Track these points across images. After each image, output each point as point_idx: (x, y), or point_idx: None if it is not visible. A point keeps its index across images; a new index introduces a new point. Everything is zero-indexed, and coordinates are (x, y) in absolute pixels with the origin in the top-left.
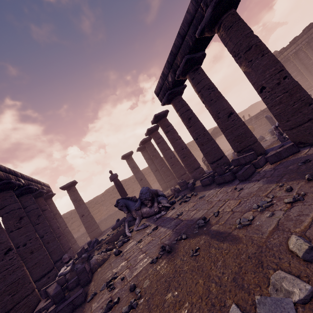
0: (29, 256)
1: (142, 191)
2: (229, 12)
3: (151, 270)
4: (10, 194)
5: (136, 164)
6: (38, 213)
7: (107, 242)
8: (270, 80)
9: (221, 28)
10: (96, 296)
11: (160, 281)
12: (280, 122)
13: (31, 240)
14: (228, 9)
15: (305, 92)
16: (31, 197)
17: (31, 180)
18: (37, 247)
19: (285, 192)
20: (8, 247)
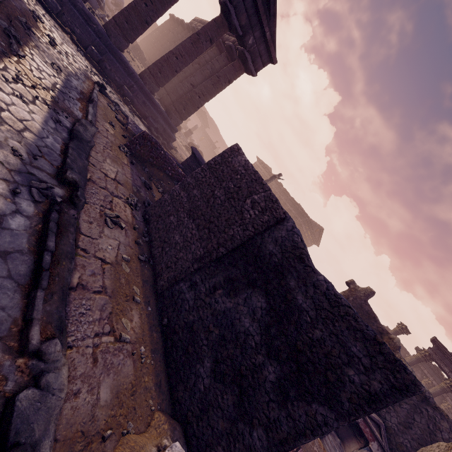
0: None
1: None
2: None
3: None
4: None
5: None
6: None
7: None
8: None
9: None
10: None
11: None
12: None
13: None
14: None
15: None
16: None
17: None
18: None
19: None
20: None
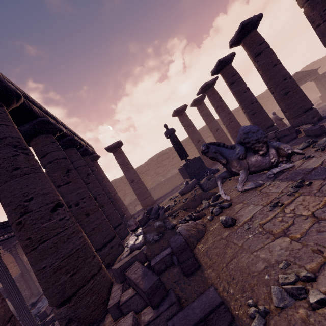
0: (84, 218)
1: (247, 130)
2: None
3: None
4: (50, 139)
5: (191, 122)
6: (87, 171)
7: (185, 207)
8: None
9: None
10: (273, 320)
11: None
12: None
13: (84, 199)
14: None
15: None
16: (76, 151)
17: (73, 133)
18: (93, 208)
19: None
20: (55, 201)
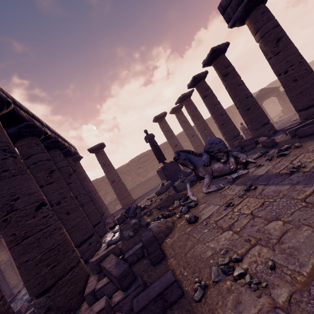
0: (65, 217)
1: (212, 141)
2: None
3: None
4: (35, 142)
5: (170, 128)
6: (69, 171)
7: (159, 207)
8: None
9: None
10: (209, 291)
11: None
12: None
13: (65, 198)
14: None
15: None
16: (60, 153)
17: (57, 135)
18: (74, 207)
19: None
20: (39, 200)
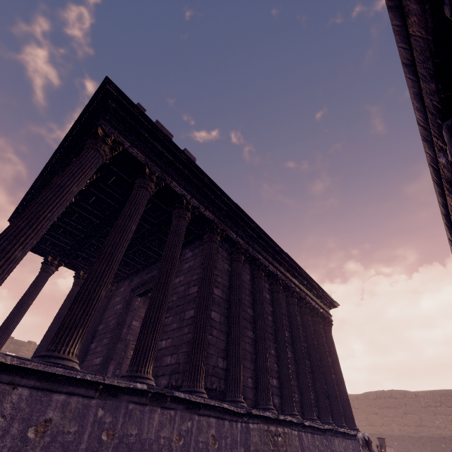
0: None
1: None
2: None
3: None
4: None
5: None
6: None
7: None
8: None
9: None
10: None
11: None
12: None
13: None
14: None
15: None
16: None
17: None
18: None
19: None
20: None
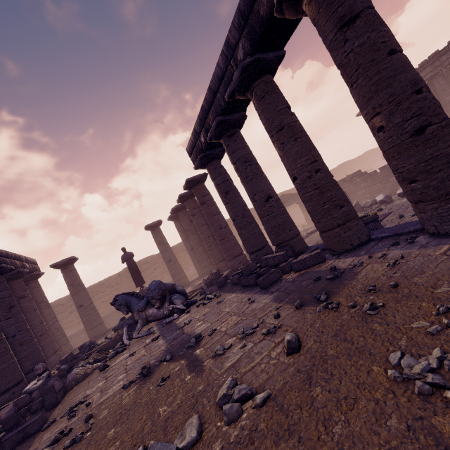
0: None
1: (149, 287)
2: (262, 79)
3: (118, 398)
4: None
5: (164, 239)
6: (11, 303)
7: (99, 349)
8: (301, 171)
9: (253, 96)
10: (53, 423)
11: (116, 413)
12: (313, 221)
13: None
14: (260, 75)
15: (339, 191)
16: (2, 280)
17: (5, 255)
18: (1, 352)
19: (273, 319)
20: None
